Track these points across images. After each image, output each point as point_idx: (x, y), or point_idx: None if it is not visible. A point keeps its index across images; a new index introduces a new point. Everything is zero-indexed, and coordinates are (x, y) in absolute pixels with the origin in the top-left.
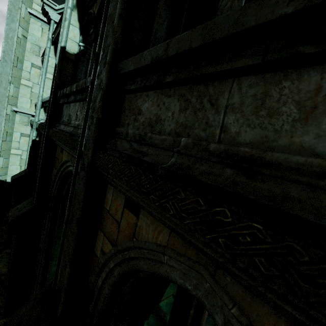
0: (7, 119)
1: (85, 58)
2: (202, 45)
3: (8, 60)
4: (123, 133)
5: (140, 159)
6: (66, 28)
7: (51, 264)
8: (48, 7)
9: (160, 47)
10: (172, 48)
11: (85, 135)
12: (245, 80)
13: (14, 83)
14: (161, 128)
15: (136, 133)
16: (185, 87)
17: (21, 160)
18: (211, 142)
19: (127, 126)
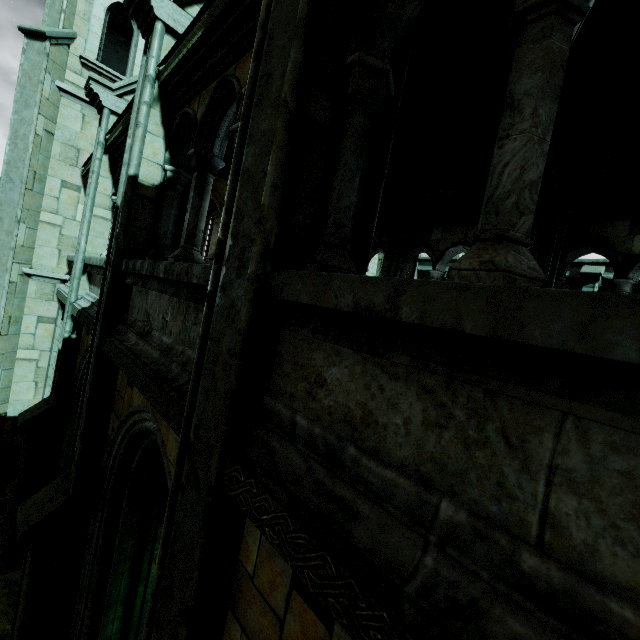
0: (11, 293)
1: (175, 193)
2: (492, 338)
3: (16, 178)
4: (283, 418)
5: (347, 541)
6: (139, 140)
7: (105, 620)
8: (99, 86)
9: (375, 289)
10: (410, 307)
11: (197, 407)
12: (597, 427)
13: (27, 222)
14: (378, 443)
15: (317, 433)
16: (435, 375)
17: (37, 370)
18: (520, 543)
19: (289, 398)
